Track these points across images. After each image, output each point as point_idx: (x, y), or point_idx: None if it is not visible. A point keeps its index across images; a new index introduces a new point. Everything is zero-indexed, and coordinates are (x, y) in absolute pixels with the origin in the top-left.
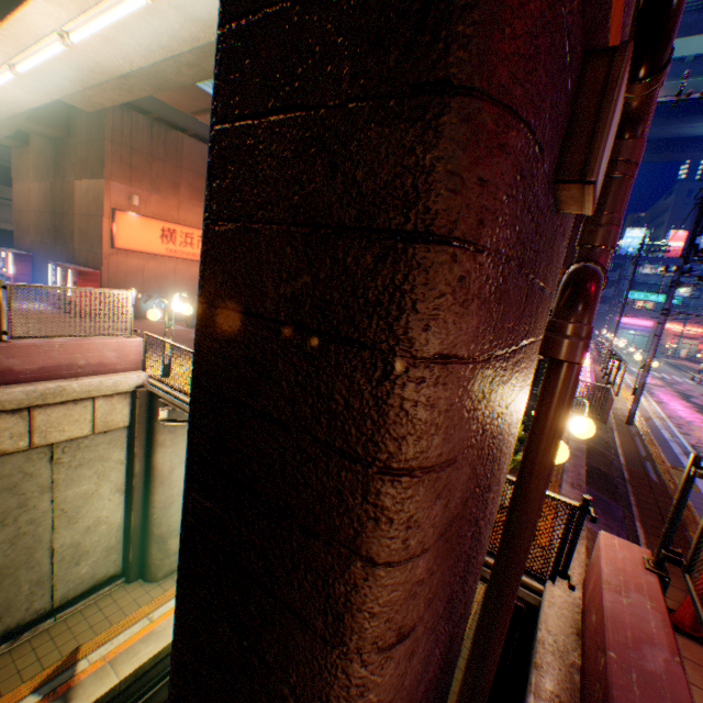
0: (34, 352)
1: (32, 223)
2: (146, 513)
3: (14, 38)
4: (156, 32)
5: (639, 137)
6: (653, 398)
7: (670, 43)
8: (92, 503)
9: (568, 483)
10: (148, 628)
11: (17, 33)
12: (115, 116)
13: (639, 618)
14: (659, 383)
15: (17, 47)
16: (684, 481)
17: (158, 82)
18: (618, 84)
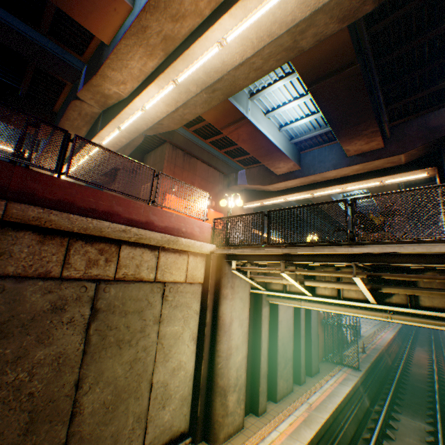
0: (164, 215)
1: None
2: (210, 364)
3: (191, 56)
4: (273, 22)
5: None
6: None
7: None
8: (178, 345)
9: None
10: None
11: (195, 51)
12: (170, 150)
13: None
14: None
15: (187, 64)
16: None
17: (230, 90)
18: None
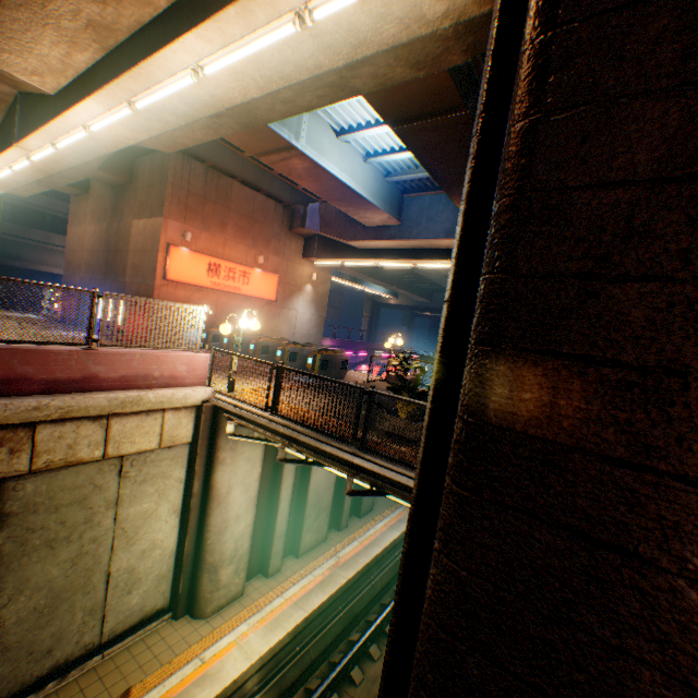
0: (118, 360)
1: (83, 261)
2: (199, 538)
3: (147, 76)
4: (284, 62)
5: None
6: None
7: None
8: (150, 524)
9: None
10: (201, 670)
11: (152, 71)
12: (177, 163)
13: None
14: None
15: (145, 85)
16: None
17: (248, 120)
18: None
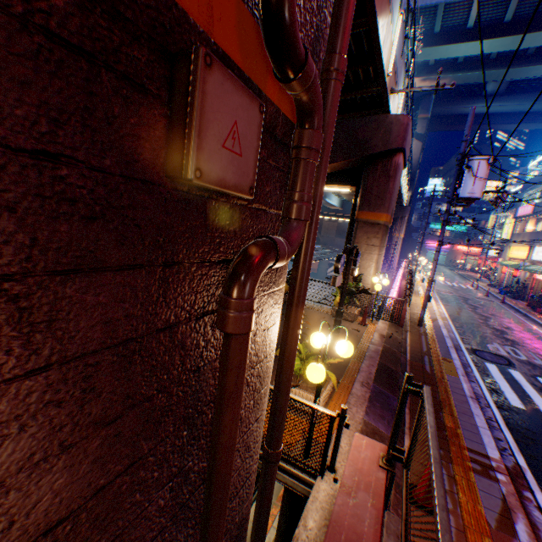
0: None
1: None
2: None
3: None
4: None
5: (316, 127)
6: (442, 302)
7: (298, 49)
8: None
9: (359, 382)
10: None
11: None
12: None
13: (358, 519)
14: (449, 290)
15: None
16: (402, 395)
17: None
18: (197, 86)
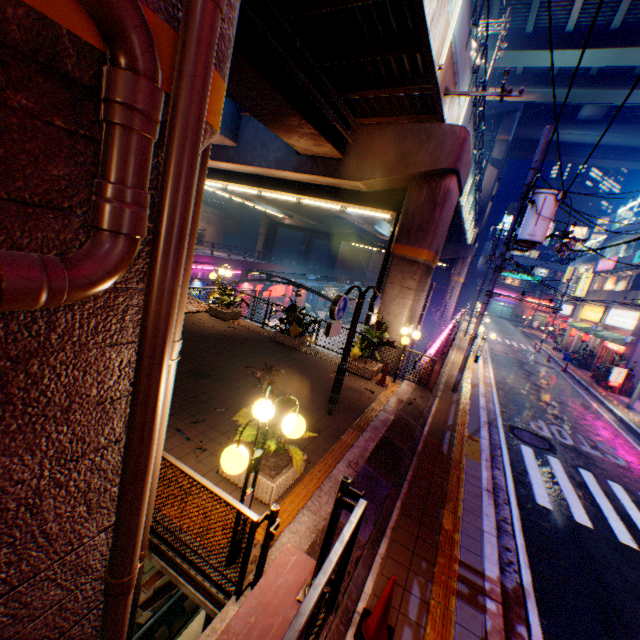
0: None
1: None
2: None
3: None
4: None
5: (135, 67)
6: (493, 364)
7: None
8: None
9: (347, 462)
10: None
11: None
12: None
13: None
14: (506, 351)
15: None
16: (335, 507)
17: None
18: None
